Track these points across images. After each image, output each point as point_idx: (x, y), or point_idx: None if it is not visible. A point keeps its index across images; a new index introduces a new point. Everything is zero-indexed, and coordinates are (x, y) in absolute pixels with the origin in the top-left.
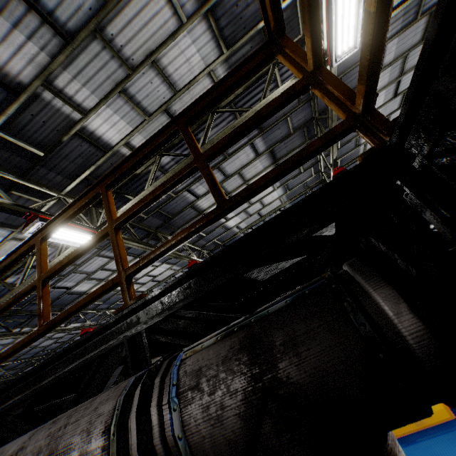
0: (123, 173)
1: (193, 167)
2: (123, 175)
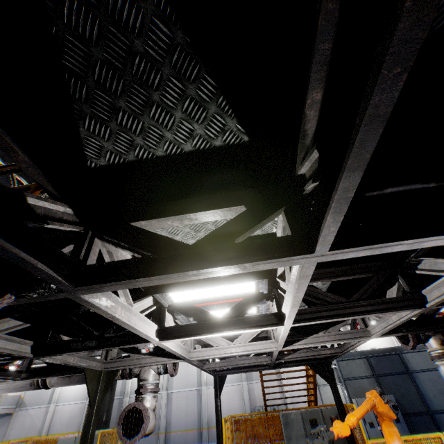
0: (3, 172)
1: (30, 187)
2: (3, 173)
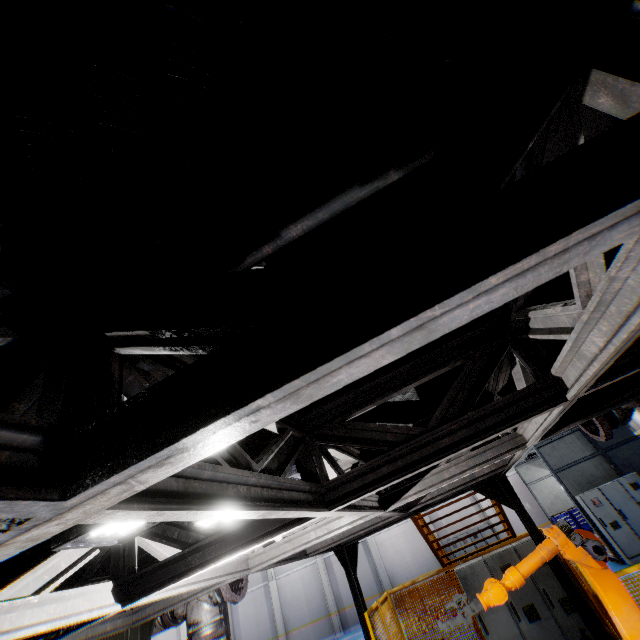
0: None
1: None
2: None
